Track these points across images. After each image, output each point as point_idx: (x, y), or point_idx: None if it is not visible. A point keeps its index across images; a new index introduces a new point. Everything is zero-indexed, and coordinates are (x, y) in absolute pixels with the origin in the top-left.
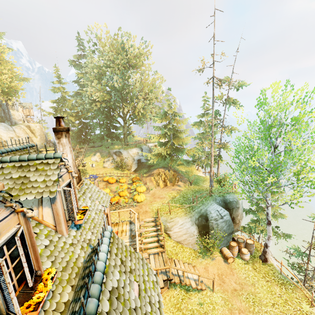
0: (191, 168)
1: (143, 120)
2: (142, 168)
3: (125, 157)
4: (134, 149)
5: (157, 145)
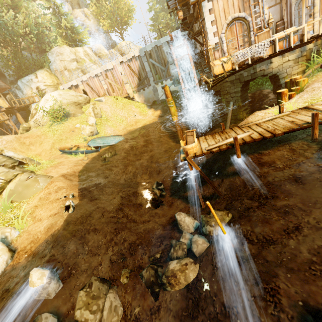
0: None
1: None
2: None
3: None
4: None
5: None
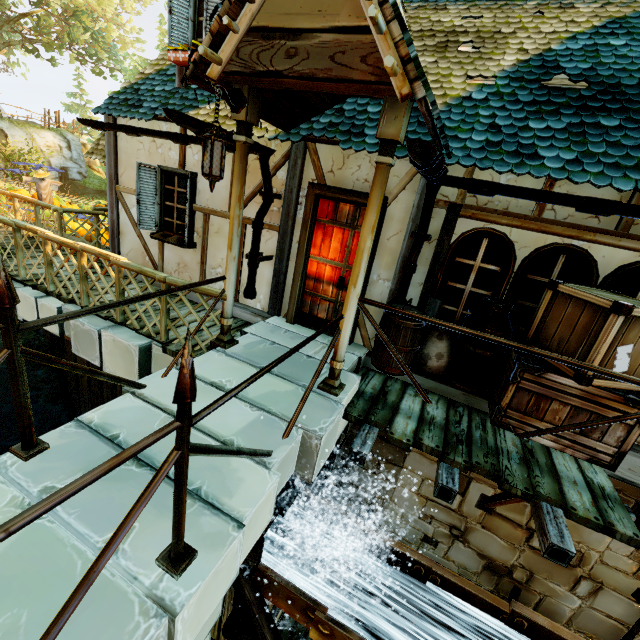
0: None
1: (114, 55)
2: (82, 193)
3: (29, 148)
4: (48, 134)
5: (88, 145)
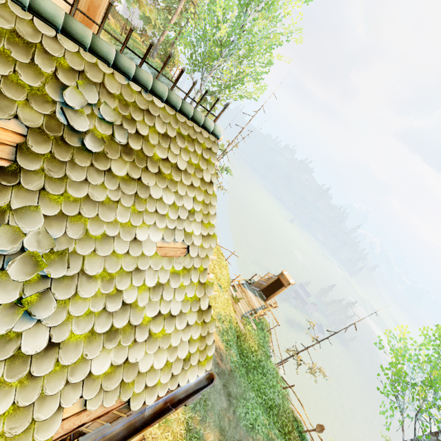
0: (133, 33)
1: None
2: None
3: None
4: None
5: None
